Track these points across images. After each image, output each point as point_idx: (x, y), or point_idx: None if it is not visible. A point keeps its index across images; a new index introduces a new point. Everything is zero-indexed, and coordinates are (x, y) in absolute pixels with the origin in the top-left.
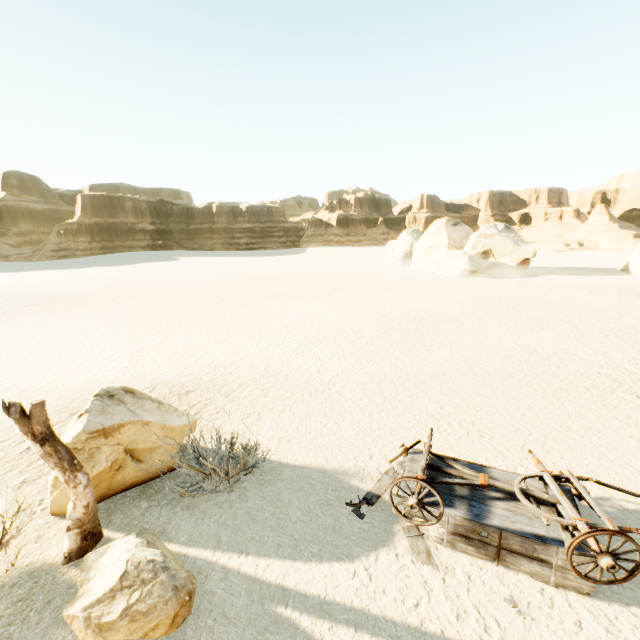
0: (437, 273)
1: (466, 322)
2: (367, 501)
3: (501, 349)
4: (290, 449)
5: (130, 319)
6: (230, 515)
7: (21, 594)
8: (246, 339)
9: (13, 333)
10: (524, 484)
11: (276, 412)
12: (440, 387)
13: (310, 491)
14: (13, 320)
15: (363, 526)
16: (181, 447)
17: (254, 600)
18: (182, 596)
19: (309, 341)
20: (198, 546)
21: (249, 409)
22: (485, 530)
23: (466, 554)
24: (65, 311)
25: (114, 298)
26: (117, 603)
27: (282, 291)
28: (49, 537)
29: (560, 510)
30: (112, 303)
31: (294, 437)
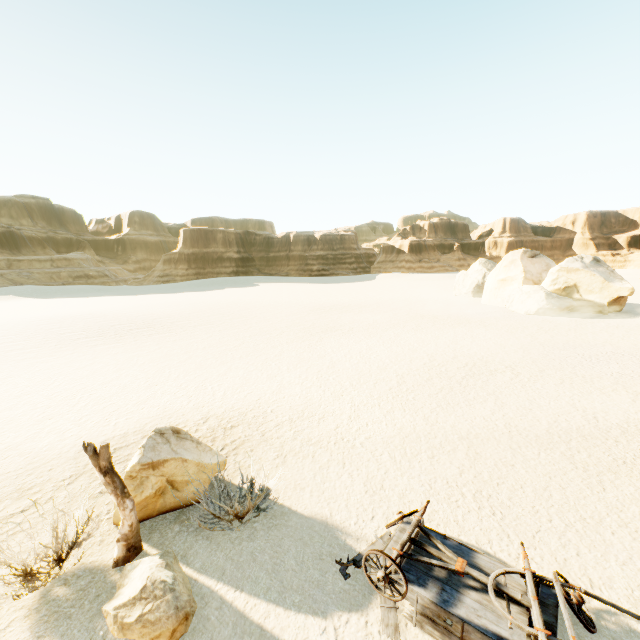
0: (509, 309)
1: (523, 374)
2: (355, 562)
3: (553, 411)
4: (302, 497)
5: (204, 348)
6: (237, 551)
7: (83, 585)
8: (294, 376)
9: (117, 355)
10: (503, 578)
11: (300, 457)
12: (467, 450)
13: (308, 542)
14: (120, 343)
15: (345, 586)
16: (215, 480)
17: (237, 633)
18: (180, 615)
19: (350, 383)
20: (207, 574)
21: (278, 451)
22: (449, 618)
23: (433, 637)
24: (157, 336)
25: (196, 325)
26: (136, 609)
27: (340, 324)
28: (108, 542)
29: (531, 615)
30: (193, 330)
31: (309, 485)
